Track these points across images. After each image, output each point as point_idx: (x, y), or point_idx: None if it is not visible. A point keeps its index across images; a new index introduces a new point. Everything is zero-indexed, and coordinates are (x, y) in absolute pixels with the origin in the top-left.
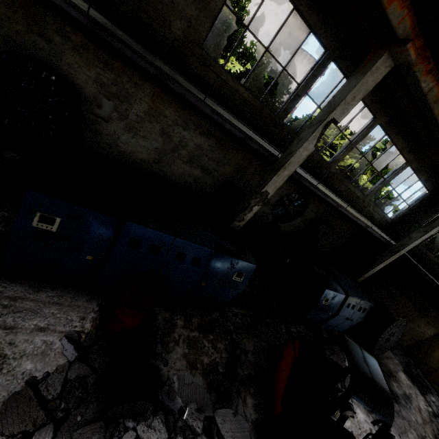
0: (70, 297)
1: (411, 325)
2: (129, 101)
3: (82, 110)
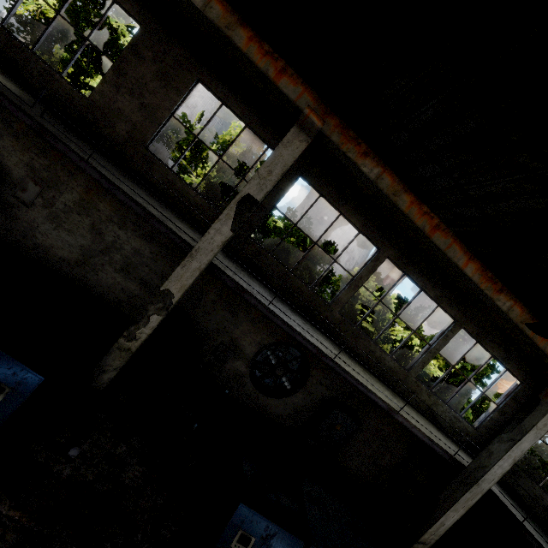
0: None
1: None
2: (60, 188)
3: (4, 191)
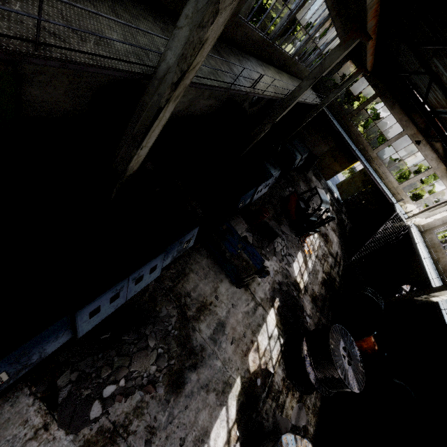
0: (235, 220)
1: (317, 148)
2: None
3: None
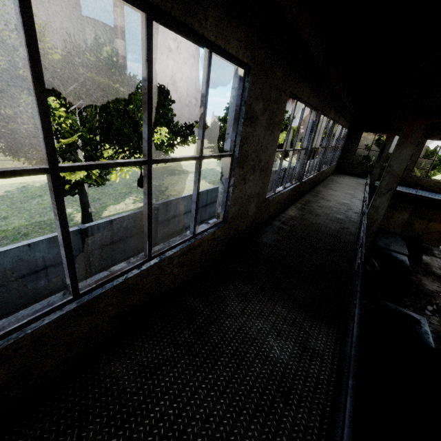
0: None
1: (394, 220)
2: None
3: None
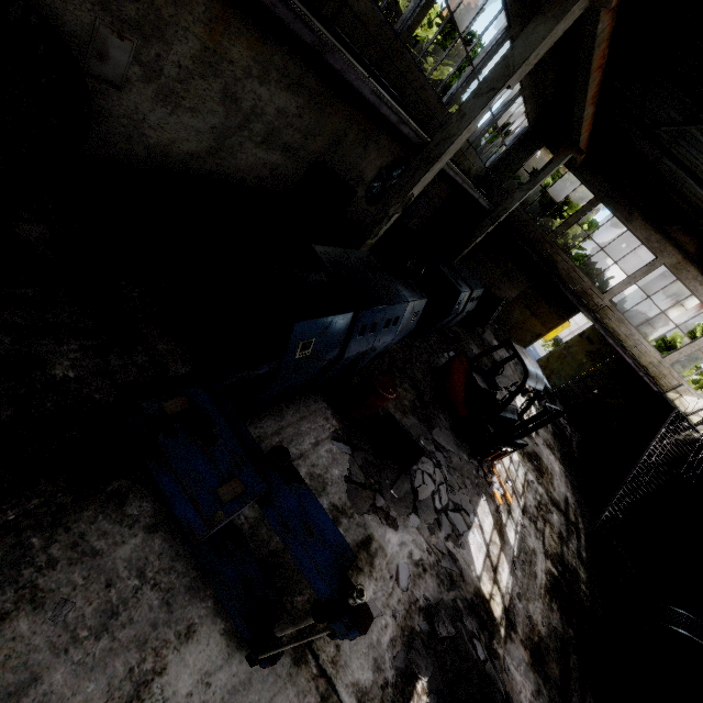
0: (303, 407)
1: (498, 293)
2: (164, 35)
3: None
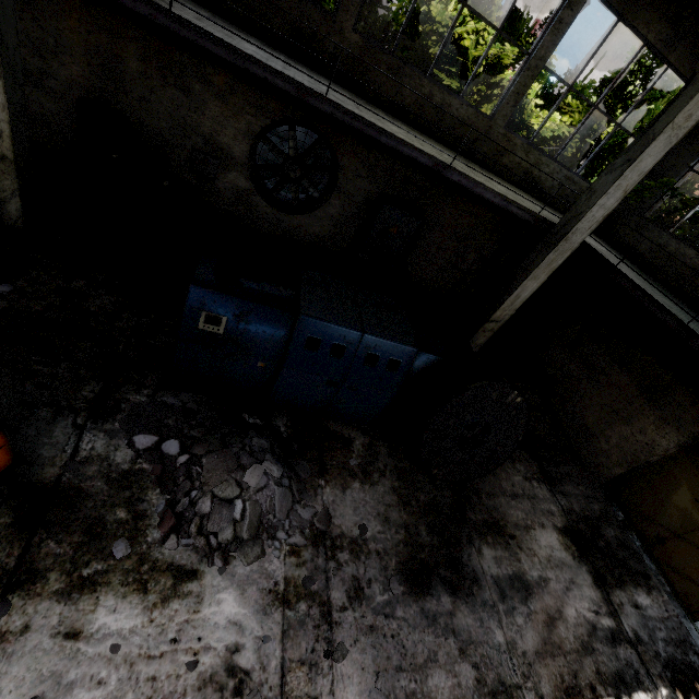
0: None
1: (626, 430)
2: None
3: None
